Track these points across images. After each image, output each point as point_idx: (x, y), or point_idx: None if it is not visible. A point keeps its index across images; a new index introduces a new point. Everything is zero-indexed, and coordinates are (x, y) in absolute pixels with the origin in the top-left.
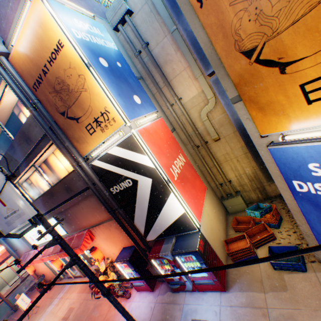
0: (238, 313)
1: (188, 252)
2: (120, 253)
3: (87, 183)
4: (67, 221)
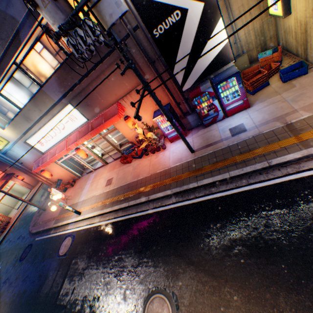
0: (263, 110)
1: (230, 76)
2: (154, 114)
3: (127, 27)
4: (87, 104)
